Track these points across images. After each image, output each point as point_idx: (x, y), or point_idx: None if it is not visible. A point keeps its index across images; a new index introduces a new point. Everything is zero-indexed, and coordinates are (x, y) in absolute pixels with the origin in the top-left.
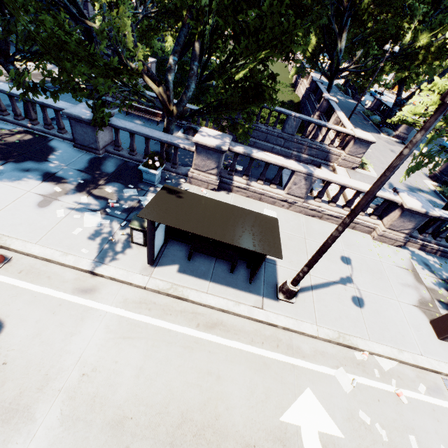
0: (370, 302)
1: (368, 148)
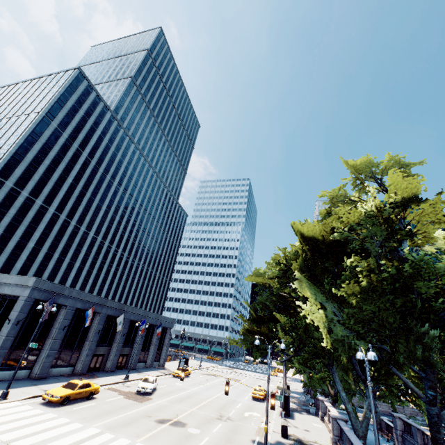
0: (289, 427)
1: None
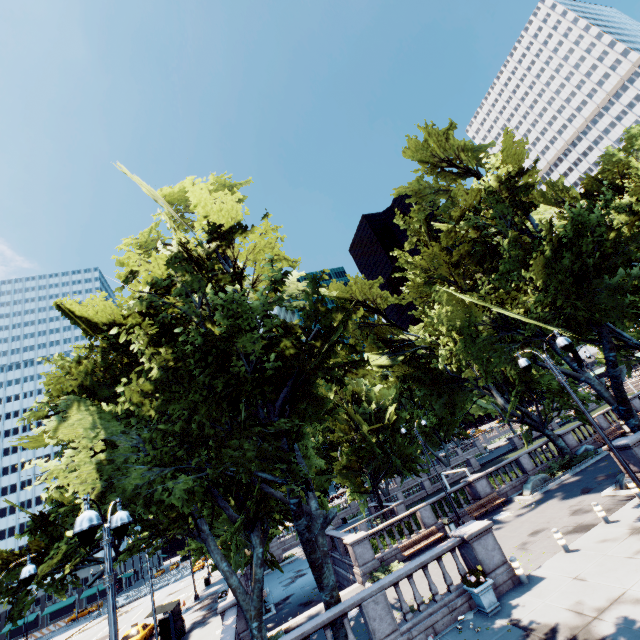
0: None
1: (354, 552)
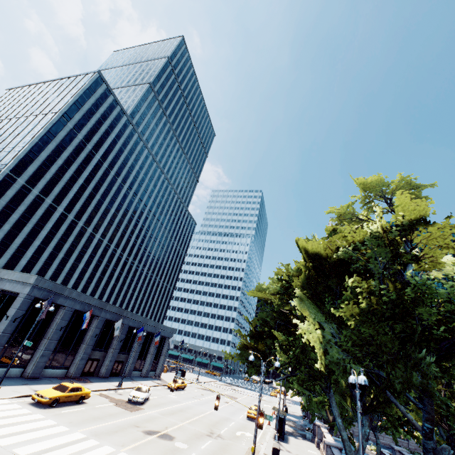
0: (281, 450)
1: None
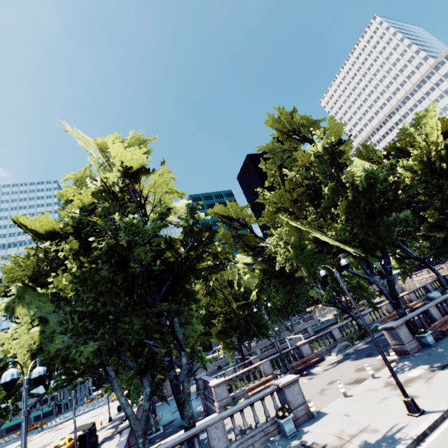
0: None
1: (215, 392)
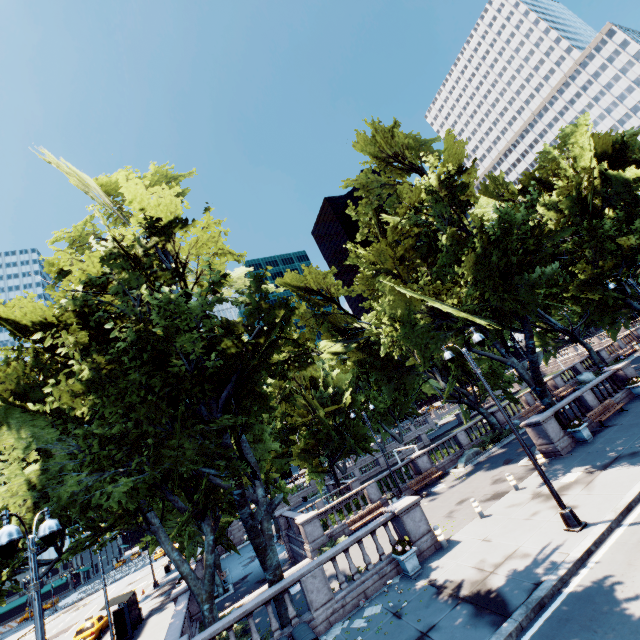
0: None
1: (304, 531)
